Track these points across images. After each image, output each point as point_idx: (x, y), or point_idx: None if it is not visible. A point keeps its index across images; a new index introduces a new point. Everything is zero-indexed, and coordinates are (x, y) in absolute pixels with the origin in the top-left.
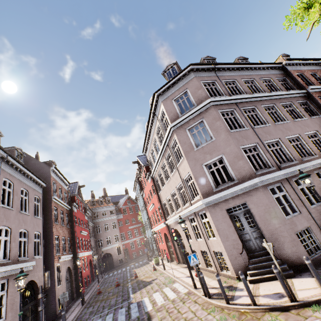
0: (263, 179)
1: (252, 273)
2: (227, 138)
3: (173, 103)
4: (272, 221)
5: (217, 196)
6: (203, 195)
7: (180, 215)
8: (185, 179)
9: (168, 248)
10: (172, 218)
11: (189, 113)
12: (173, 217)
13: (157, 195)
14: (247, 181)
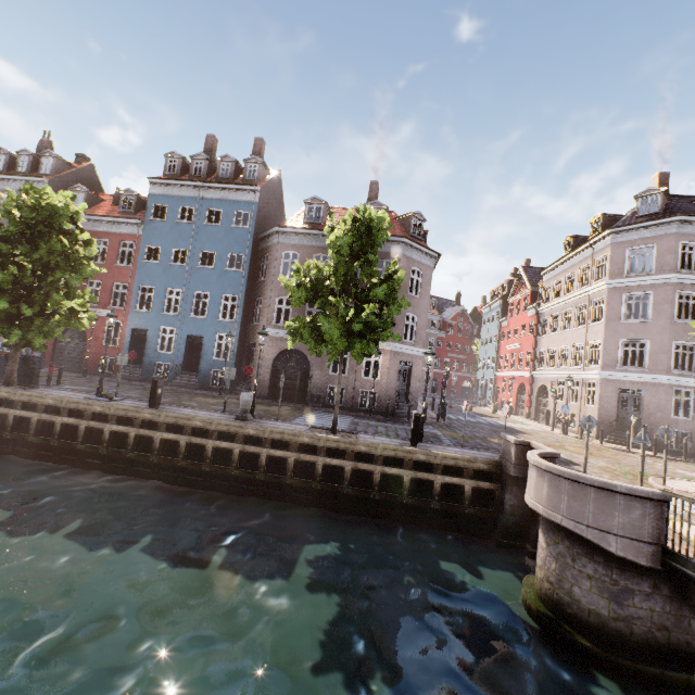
0: (673, 380)
1: (611, 438)
2: (665, 327)
3: (625, 253)
4: (656, 413)
5: (616, 374)
6: (602, 368)
7: (562, 374)
8: (591, 343)
9: (517, 401)
10: (547, 372)
11: (638, 278)
12: (549, 372)
13: (535, 338)
14: (655, 375)
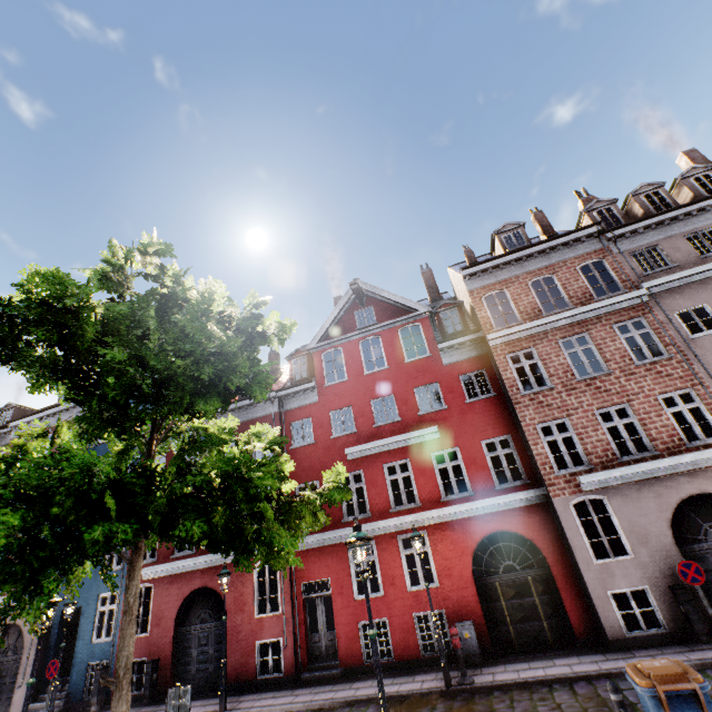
0: None
1: None
2: None
3: None
4: None
5: None
6: None
7: None
8: None
9: None
10: None
11: None
12: None
13: None
14: None
